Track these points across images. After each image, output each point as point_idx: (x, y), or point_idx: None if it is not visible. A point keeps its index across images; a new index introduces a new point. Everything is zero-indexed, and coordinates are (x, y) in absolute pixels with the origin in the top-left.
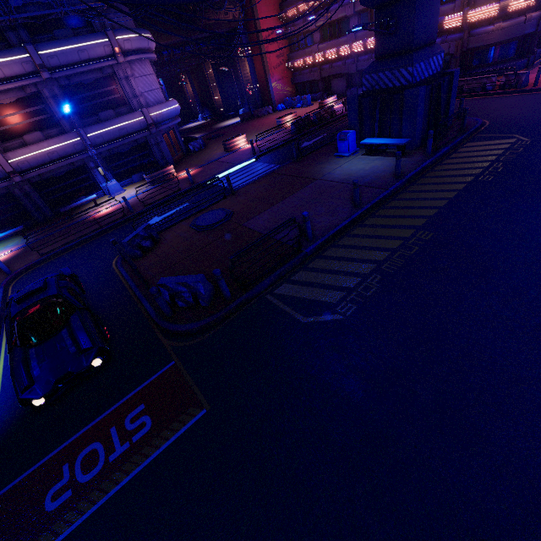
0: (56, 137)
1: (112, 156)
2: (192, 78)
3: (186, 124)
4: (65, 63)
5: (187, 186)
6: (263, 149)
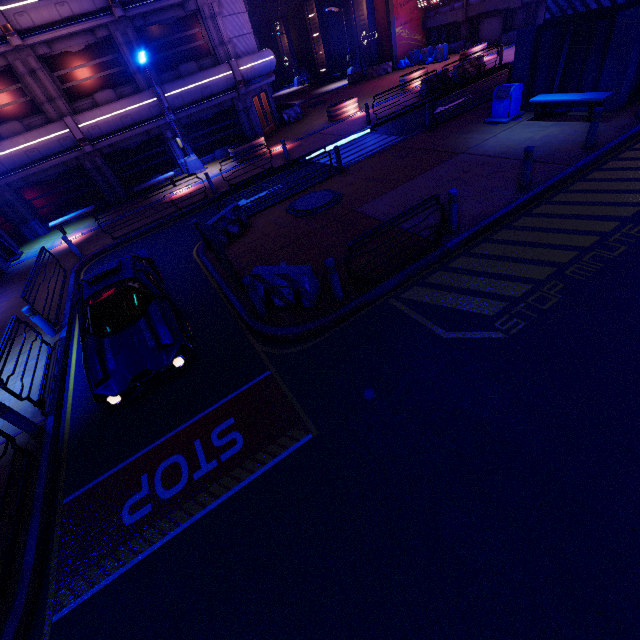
0: (129, 96)
1: (193, 125)
2: (289, 26)
3: (278, 91)
4: None
5: (281, 163)
6: (380, 117)
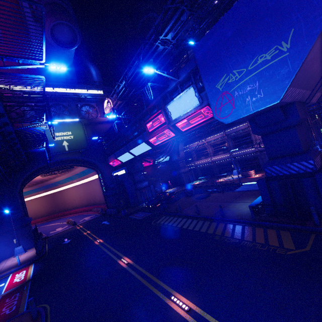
0: (224, 153)
1: (243, 161)
2: None
3: None
4: (232, 133)
5: (238, 182)
6: None
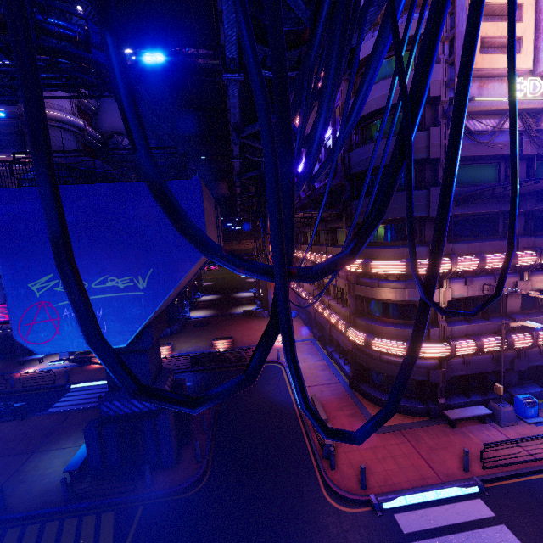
0: None
1: None
2: None
3: (244, 291)
4: None
5: (64, 381)
6: None
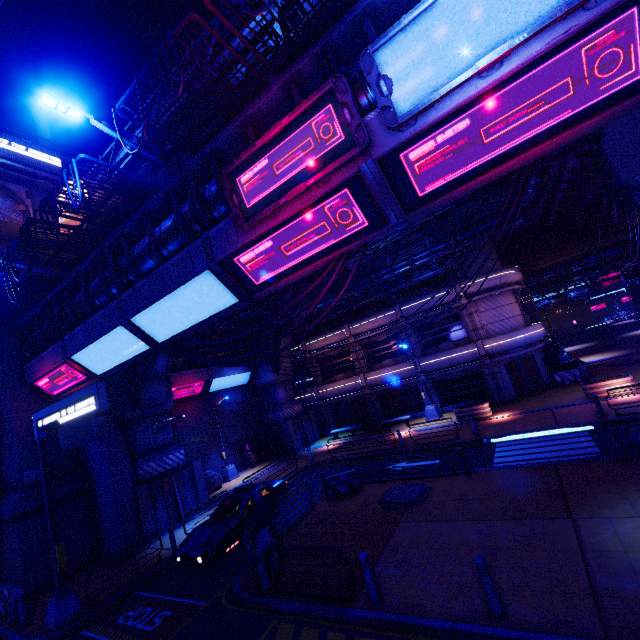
0: (398, 364)
1: (444, 381)
2: None
3: (639, 328)
4: (418, 312)
5: (470, 436)
6: (633, 410)
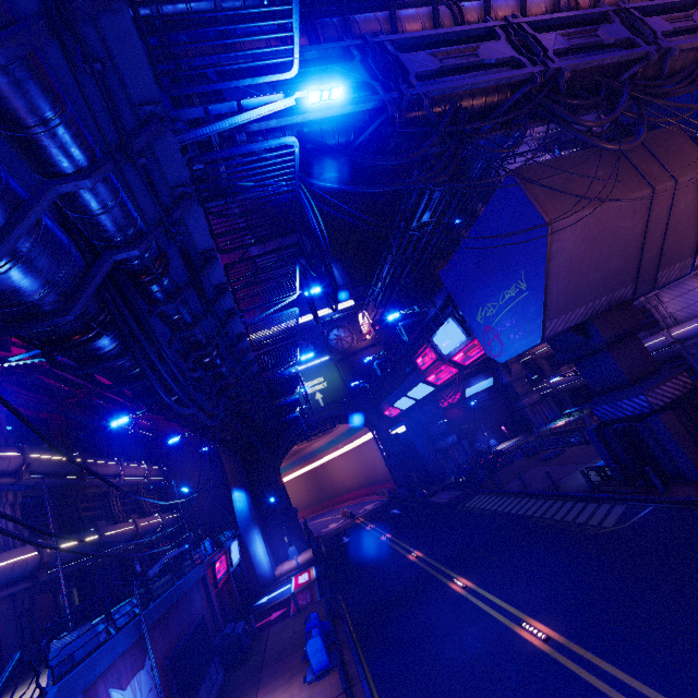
0: None
1: None
2: None
3: None
4: None
5: None
6: None
